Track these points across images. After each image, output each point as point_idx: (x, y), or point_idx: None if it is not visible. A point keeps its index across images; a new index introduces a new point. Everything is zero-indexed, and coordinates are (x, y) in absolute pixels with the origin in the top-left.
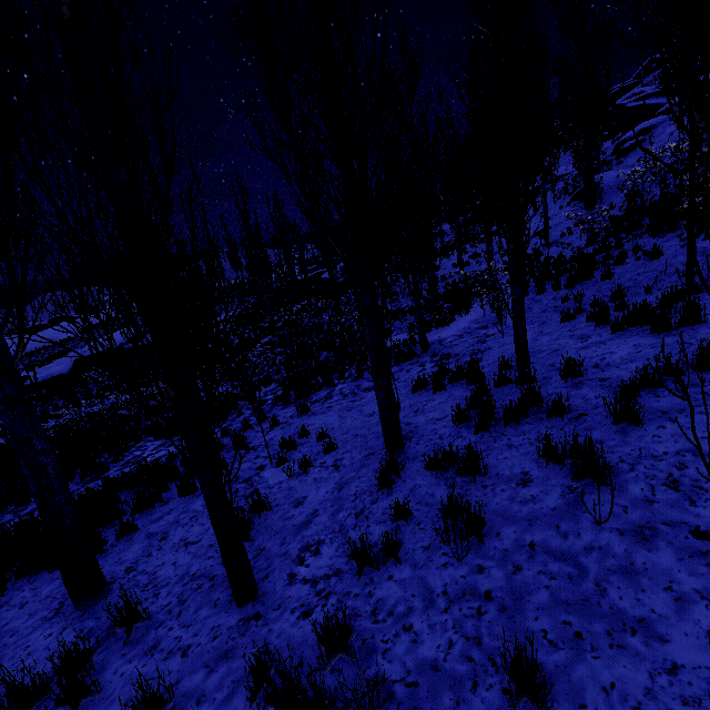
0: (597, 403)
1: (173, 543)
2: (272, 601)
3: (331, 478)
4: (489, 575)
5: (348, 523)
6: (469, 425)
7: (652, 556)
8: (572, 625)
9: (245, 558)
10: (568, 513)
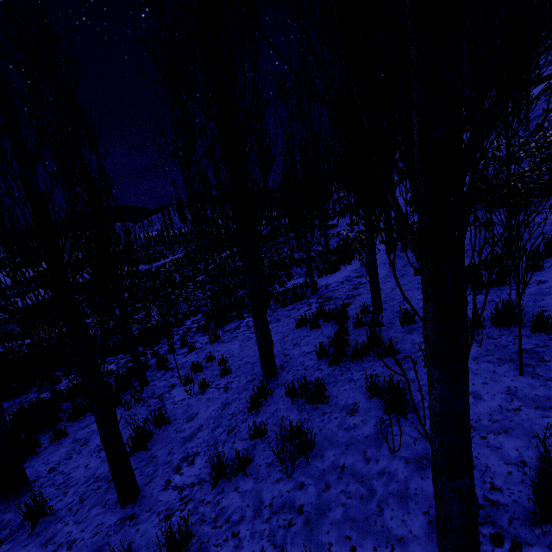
0: (420, 347)
1: (91, 448)
2: (147, 504)
3: (219, 398)
4: (306, 491)
5: (221, 438)
6: (328, 359)
7: (423, 483)
8: (352, 539)
9: (128, 468)
10: (375, 441)
